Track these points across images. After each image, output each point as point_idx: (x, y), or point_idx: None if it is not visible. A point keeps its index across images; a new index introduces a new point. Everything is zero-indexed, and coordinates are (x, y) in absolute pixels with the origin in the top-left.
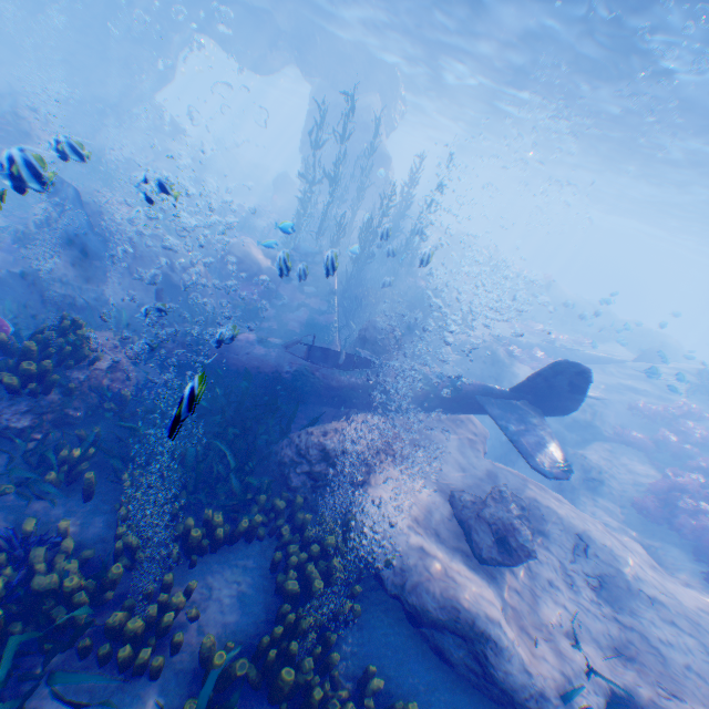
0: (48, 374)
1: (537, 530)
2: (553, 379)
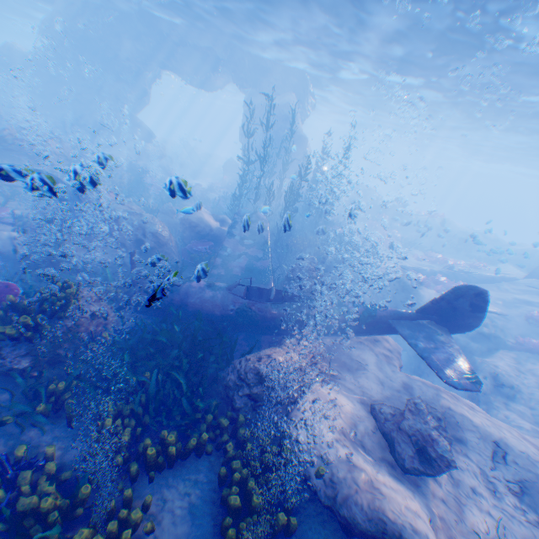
0: (42, 325)
1: (455, 437)
2: (454, 301)
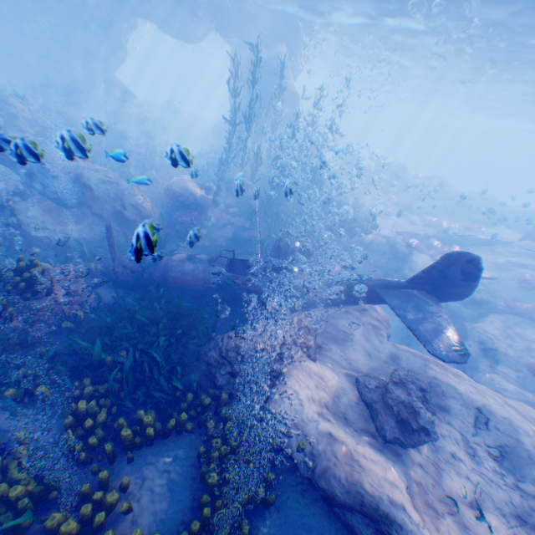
0: (6, 308)
1: (439, 405)
2: (446, 269)
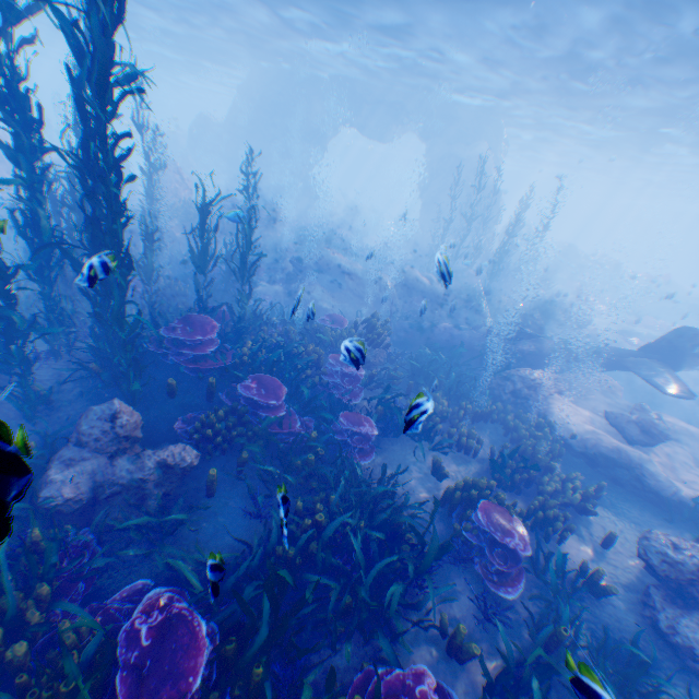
0: (380, 338)
1: (671, 438)
2: (674, 341)
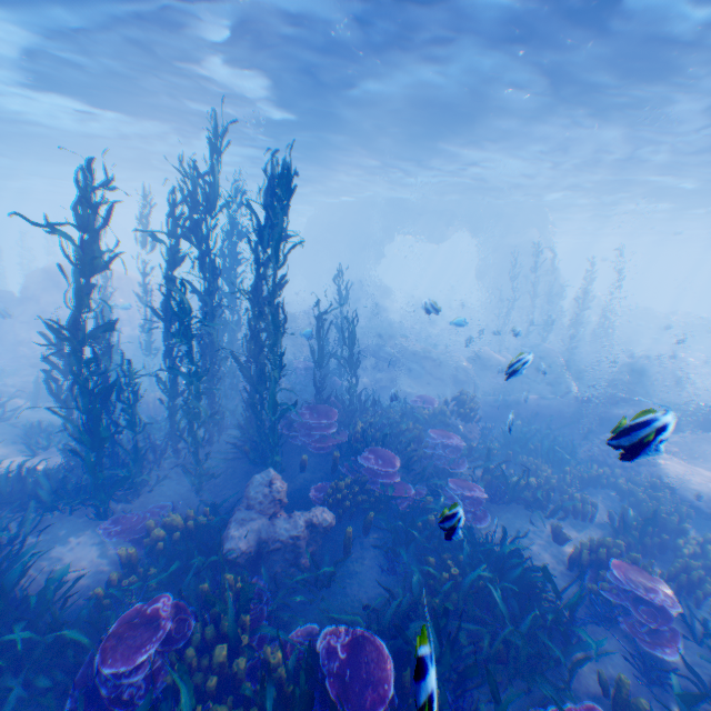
0: (470, 411)
1: None
2: None
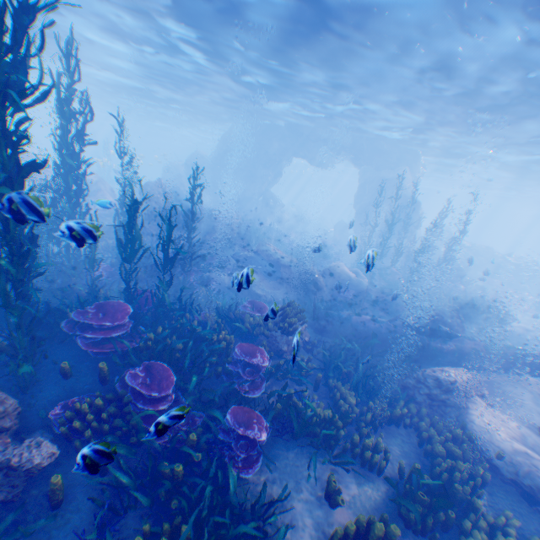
0: (293, 327)
1: None
2: None
